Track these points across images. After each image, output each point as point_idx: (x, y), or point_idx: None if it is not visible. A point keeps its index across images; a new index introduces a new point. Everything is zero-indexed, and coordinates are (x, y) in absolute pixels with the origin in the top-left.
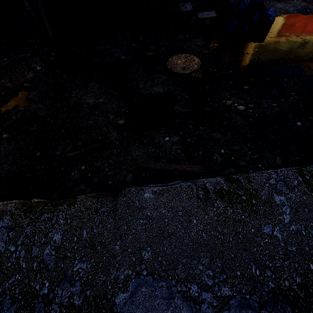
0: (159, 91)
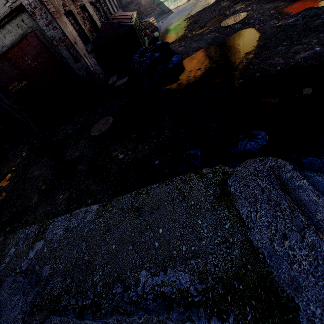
0: (76, 155)
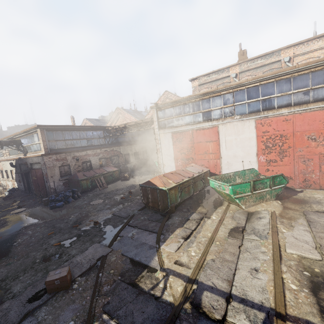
0: None
